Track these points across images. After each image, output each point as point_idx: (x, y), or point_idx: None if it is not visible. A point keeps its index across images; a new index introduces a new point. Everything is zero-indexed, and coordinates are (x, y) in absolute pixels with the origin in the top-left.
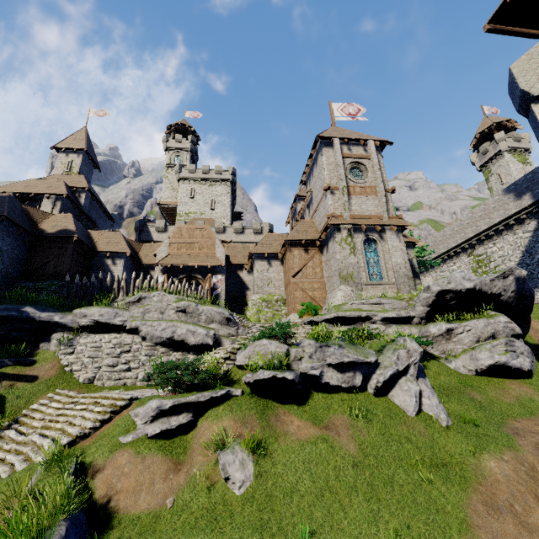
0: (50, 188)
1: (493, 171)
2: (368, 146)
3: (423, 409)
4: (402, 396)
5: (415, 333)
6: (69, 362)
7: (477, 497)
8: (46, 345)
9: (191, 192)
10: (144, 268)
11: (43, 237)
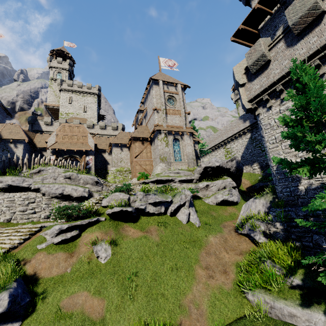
0: None
1: (240, 104)
2: (177, 87)
3: (190, 220)
4: (181, 215)
5: (193, 187)
6: None
7: (204, 251)
8: None
9: (69, 99)
10: (38, 150)
11: None
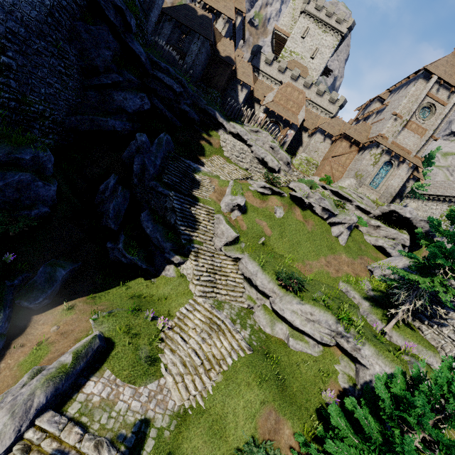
0: (225, 8)
1: None
2: (454, 94)
3: (339, 237)
4: (336, 229)
5: (365, 219)
6: (222, 146)
7: (333, 256)
8: (216, 133)
9: (305, 31)
10: (253, 99)
11: (217, 57)
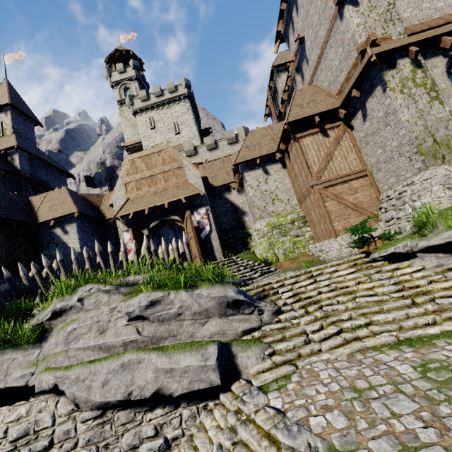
0: None
1: None
2: None
3: None
4: None
5: None
6: None
7: None
8: None
9: (150, 122)
10: (110, 224)
11: None
